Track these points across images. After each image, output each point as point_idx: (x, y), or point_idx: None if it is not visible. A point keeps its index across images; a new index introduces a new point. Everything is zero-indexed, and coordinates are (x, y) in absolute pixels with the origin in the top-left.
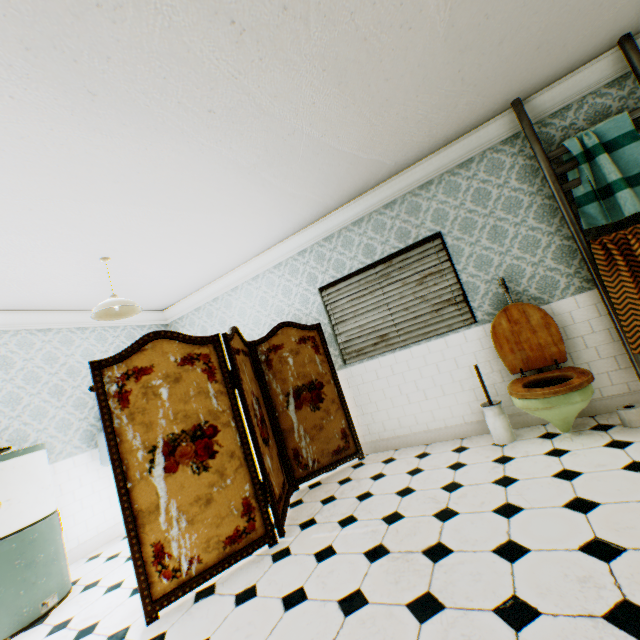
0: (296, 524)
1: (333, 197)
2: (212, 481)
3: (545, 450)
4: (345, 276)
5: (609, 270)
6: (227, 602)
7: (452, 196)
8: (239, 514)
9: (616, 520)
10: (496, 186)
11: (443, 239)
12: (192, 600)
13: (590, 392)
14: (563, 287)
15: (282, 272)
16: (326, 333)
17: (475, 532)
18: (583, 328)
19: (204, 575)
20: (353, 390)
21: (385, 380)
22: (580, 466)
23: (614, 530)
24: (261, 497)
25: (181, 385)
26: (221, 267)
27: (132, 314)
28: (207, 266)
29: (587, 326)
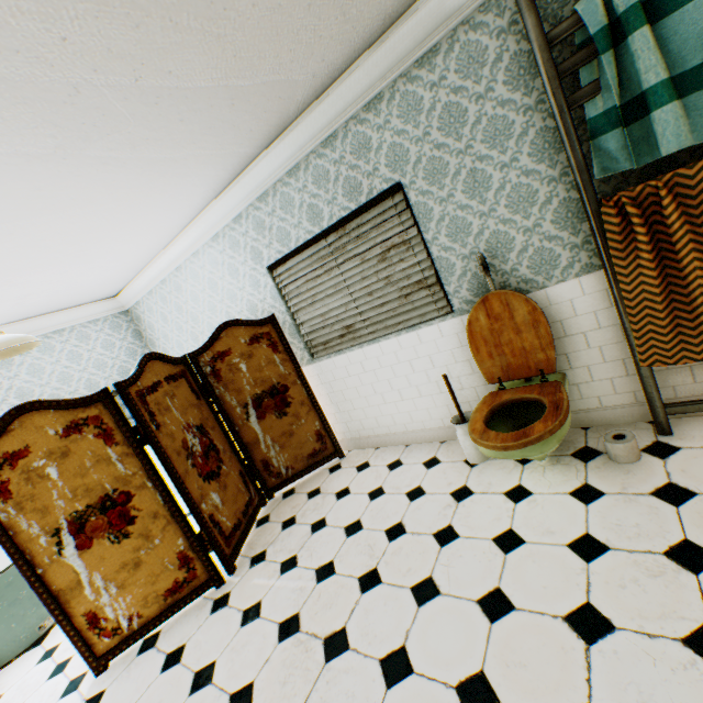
0: (249, 557)
1: (241, 143)
2: (137, 545)
3: (508, 486)
4: (293, 251)
5: (625, 249)
6: (158, 664)
7: (412, 120)
8: (176, 568)
9: (515, 646)
10: (475, 98)
11: (405, 193)
12: (137, 651)
13: (557, 440)
14: (565, 265)
15: (222, 246)
16: (286, 323)
17: (380, 622)
18: (587, 322)
19: (147, 627)
20: (326, 387)
21: (357, 378)
22: (528, 528)
23: (505, 665)
24: (198, 548)
25: (72, 459)
26: (147, 248)
27: (36, 345)
28: (125, 253)
29: (593, 320)
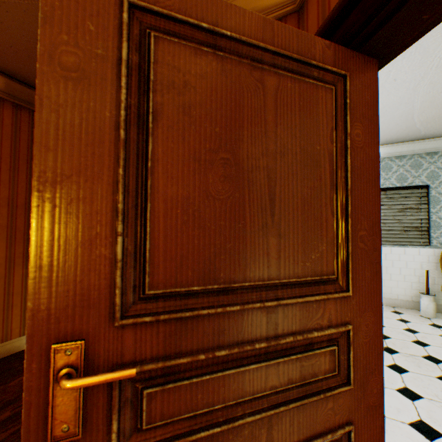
0: None
1: None
2: None
3: None
4: None
5: None
6: None
7: None
8: None
9: None
10: None
11: (428, 190)
12: None
13: None
14: None
15: None
16: None
17: None
18: None
19: None
20: None
21: None
22: None
23: None
24: None
25: None
26: None
27: None
28: None
29: None
